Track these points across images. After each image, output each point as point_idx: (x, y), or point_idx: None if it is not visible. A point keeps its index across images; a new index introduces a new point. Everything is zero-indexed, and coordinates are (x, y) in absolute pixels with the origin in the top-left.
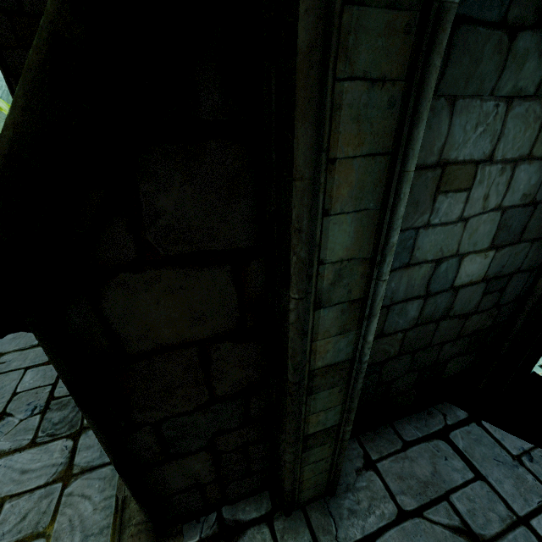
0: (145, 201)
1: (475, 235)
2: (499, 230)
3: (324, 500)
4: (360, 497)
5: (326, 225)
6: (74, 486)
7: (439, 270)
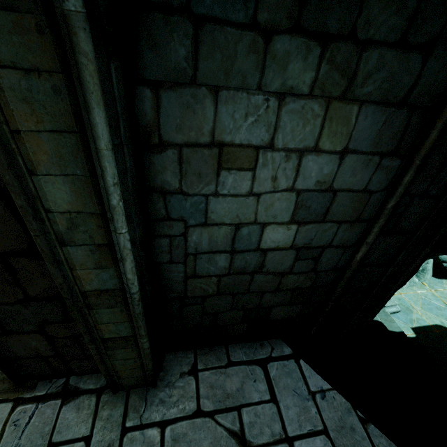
0: None
1: (272, 209)
2: (297, 208)
3: (146, 389)
4: (173, 393)
5: (38, 182)
6: None
7: (241, 233)
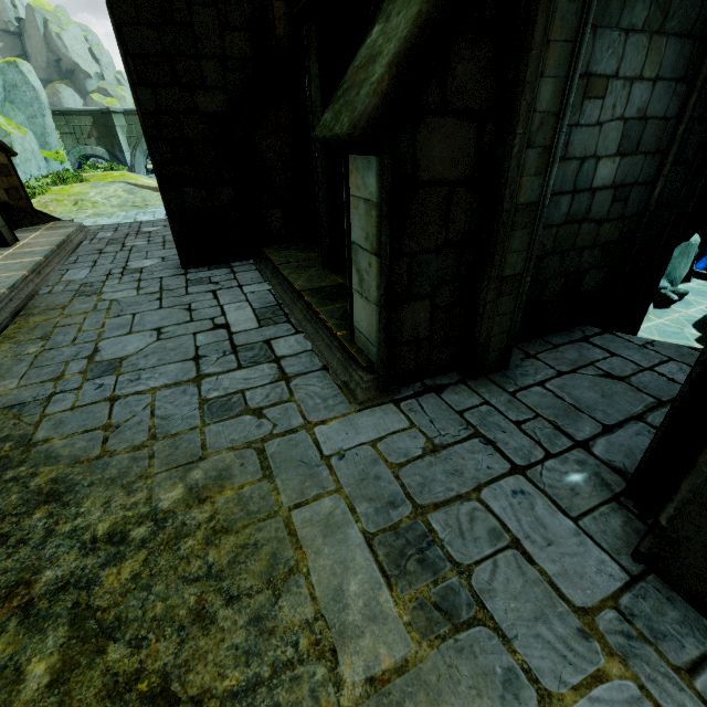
0: (451, 68)
1: (607, 140)
2: (622, 139)
3: (501, 372)
4: (527, 369)
5: (540, 84)
6: (296, 382)
7: (582, 169)
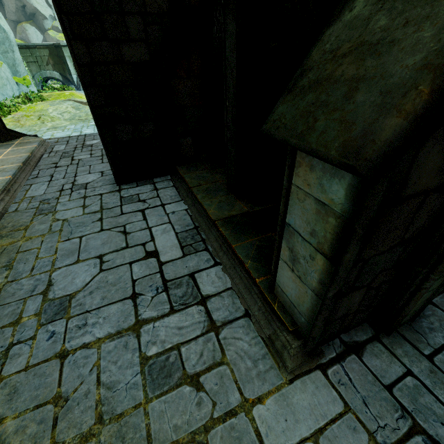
0: None
1: None
2: None
3: (408, 324)
4: (431, 320)
5: None
6: (224, 333)
7: None
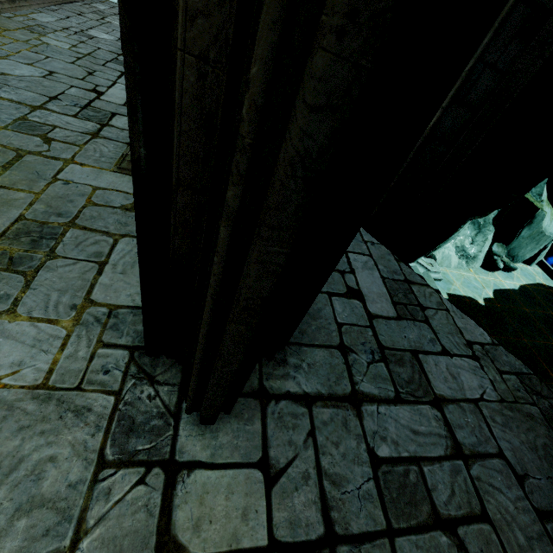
0: None
1: None
2: None
3: None
4: None
5: None
6: (99, 141)
7: None
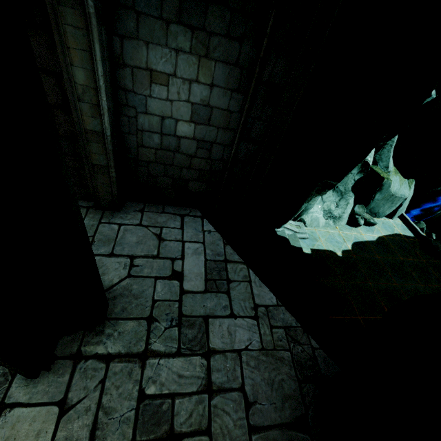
0: None
1: (180, 111)
2: (193, 114)
3: (114, 212)
4: (128, 216)
5: (73, 69)
6: None
7: (165, 123)
